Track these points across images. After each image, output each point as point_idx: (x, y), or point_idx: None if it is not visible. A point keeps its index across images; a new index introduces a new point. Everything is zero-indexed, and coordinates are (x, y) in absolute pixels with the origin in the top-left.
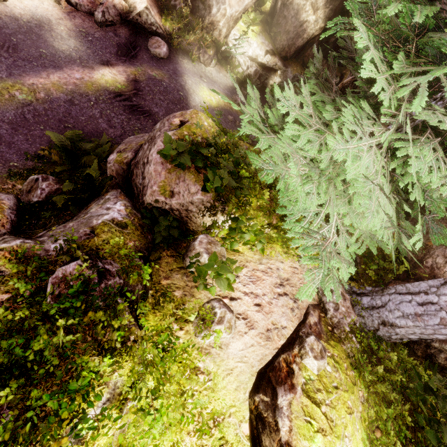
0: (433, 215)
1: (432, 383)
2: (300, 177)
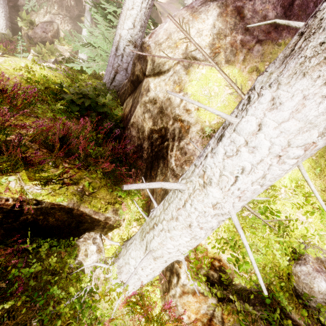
0: (104, 35)
1: (99, 83)
2: (83, 45)
